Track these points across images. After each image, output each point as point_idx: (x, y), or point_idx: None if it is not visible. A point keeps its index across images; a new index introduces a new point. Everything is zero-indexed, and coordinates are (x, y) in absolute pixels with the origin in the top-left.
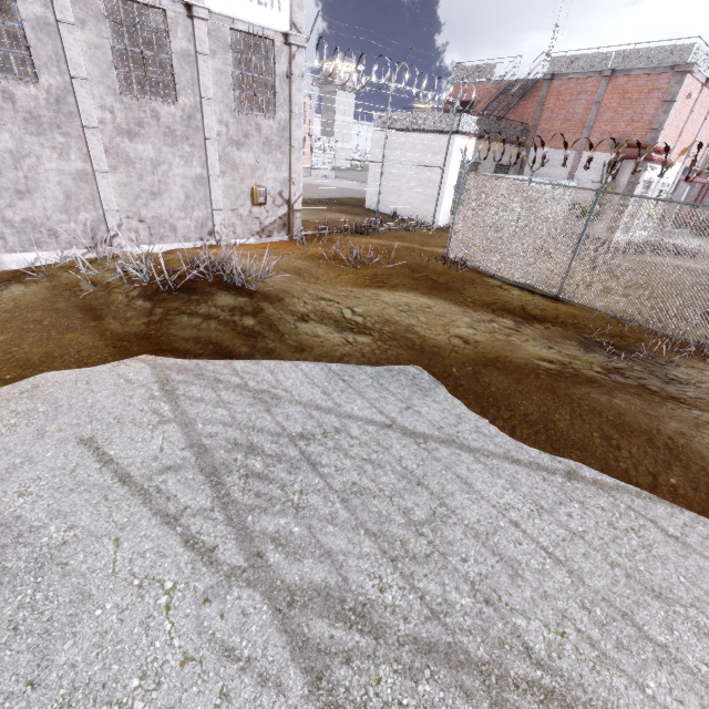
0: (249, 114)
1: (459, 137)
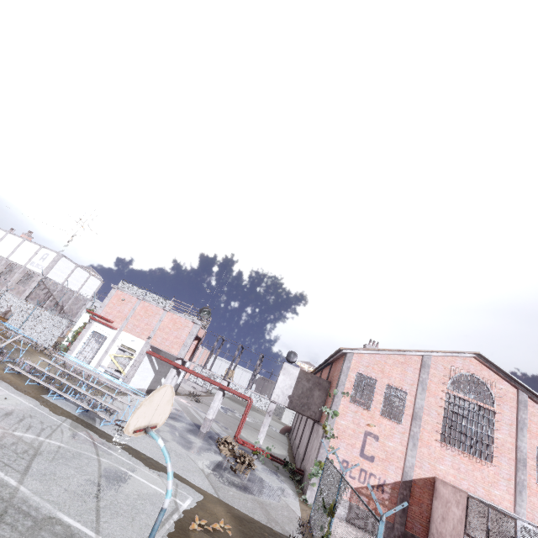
0: (20, 285)
1: (86, 313)
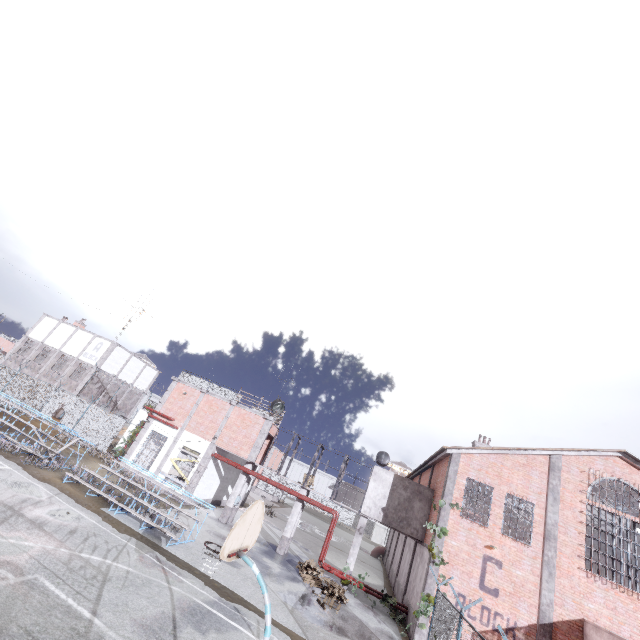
0: (72, 379)
1: (143, 409)
